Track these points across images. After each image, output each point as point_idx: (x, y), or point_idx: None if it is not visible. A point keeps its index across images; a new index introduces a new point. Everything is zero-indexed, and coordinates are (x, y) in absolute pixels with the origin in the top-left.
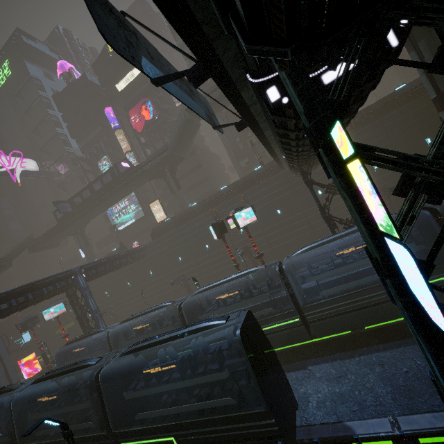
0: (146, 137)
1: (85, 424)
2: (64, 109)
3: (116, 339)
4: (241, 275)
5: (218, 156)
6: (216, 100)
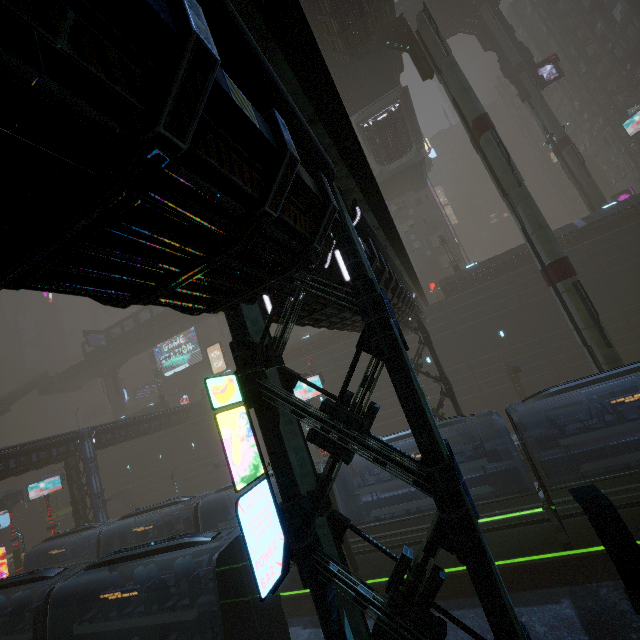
0: None
1: None
2: None
3: (110, 542)
4: None
5: None
6: None
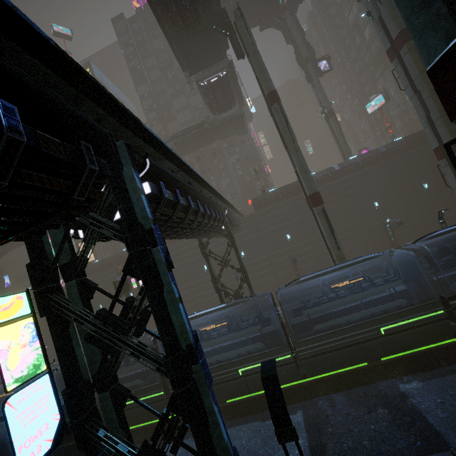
0: None
1: None
2: None
3: None
4: None
5: None
6: None
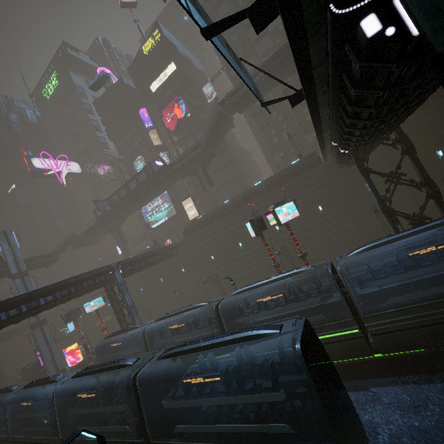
0: (178, 135)
1: (122, 428)
2: (103, 114)
3: (152, 337)
4: (285, 276)
5: (250, 152)
6: (265, 72)
